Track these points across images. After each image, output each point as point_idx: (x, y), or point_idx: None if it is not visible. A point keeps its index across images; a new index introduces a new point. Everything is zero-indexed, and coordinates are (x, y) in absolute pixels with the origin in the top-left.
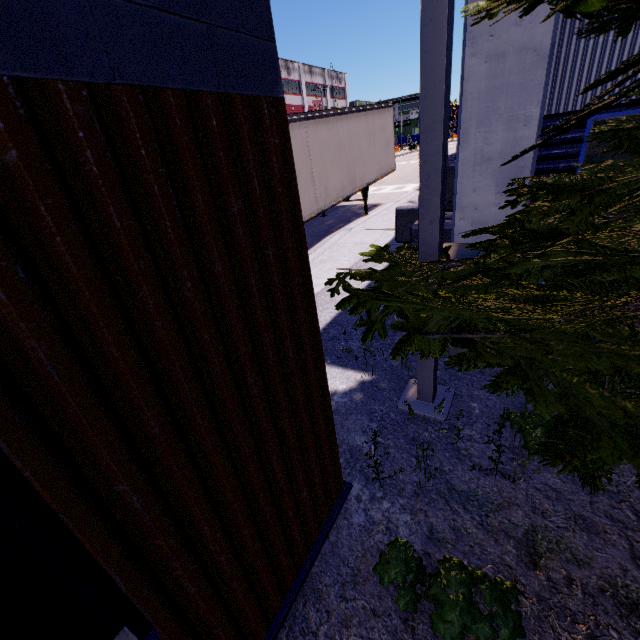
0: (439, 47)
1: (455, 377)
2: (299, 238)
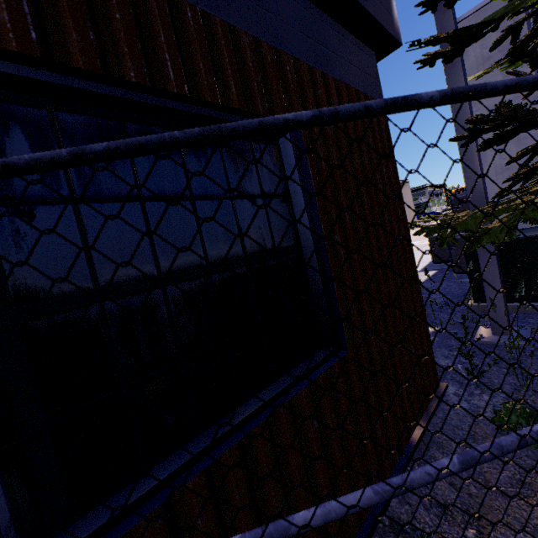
0: (460, 84)
1: (527, 323)
2: (395, 170)
